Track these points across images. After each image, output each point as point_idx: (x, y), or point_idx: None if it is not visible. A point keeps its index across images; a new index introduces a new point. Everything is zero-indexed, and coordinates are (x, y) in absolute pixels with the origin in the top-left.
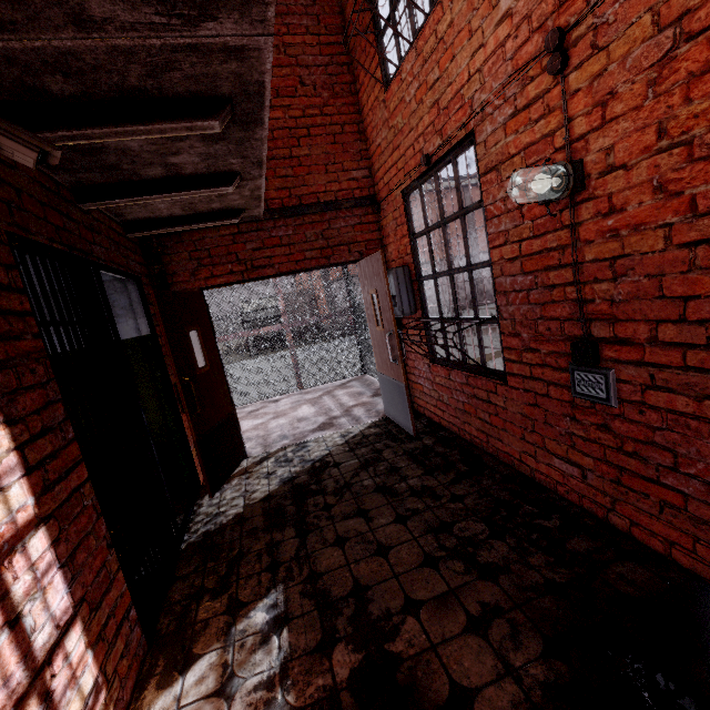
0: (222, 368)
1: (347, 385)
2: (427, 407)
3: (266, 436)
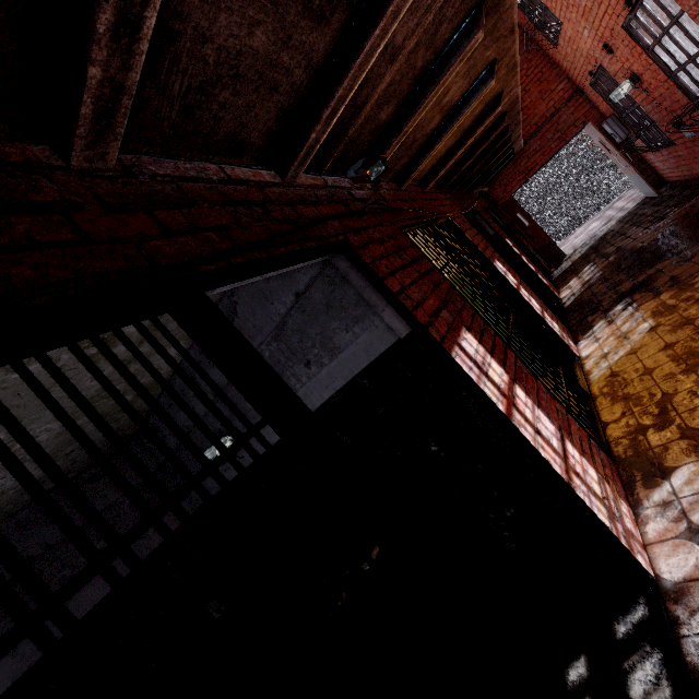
0: (535, 223)
1: (622, 196)
2: (668, 176)
3: (573, 246)
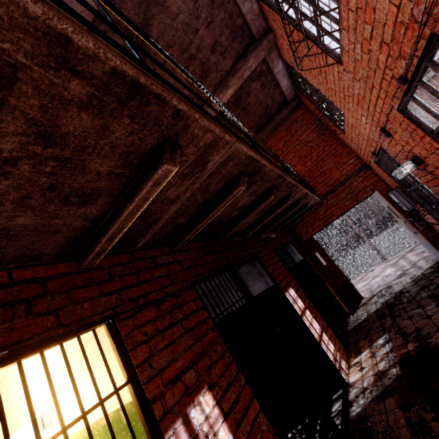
0: (333, 263)
1: (414, 249)
2: None
3: (370, 288)
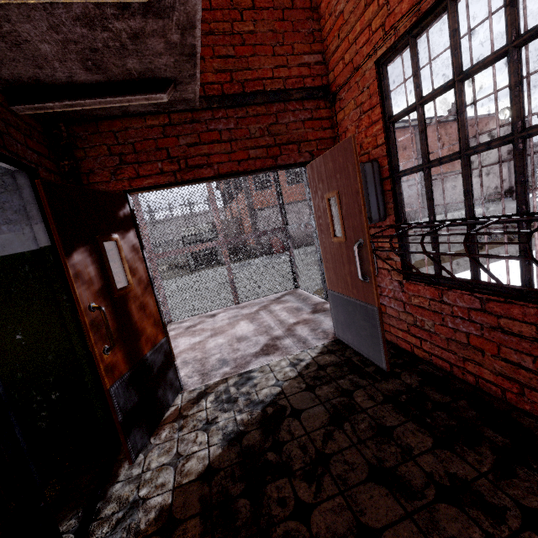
0: (151, 288)
1: (282, 299)
2: (390, 331)
3: (204, 360)
